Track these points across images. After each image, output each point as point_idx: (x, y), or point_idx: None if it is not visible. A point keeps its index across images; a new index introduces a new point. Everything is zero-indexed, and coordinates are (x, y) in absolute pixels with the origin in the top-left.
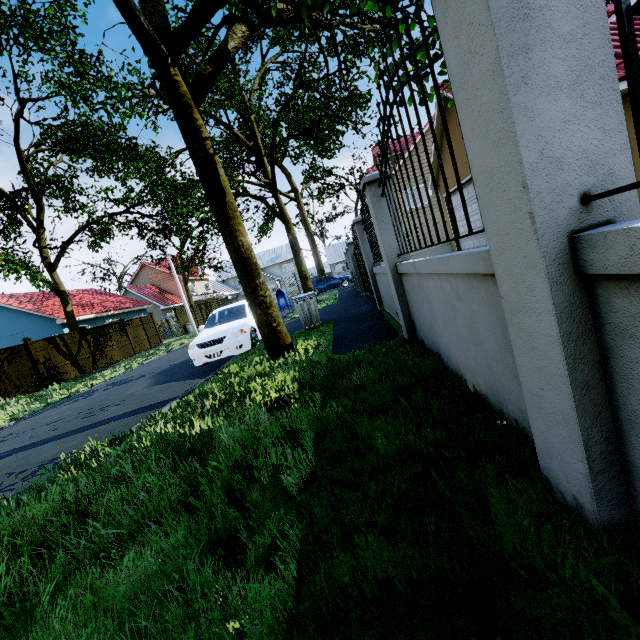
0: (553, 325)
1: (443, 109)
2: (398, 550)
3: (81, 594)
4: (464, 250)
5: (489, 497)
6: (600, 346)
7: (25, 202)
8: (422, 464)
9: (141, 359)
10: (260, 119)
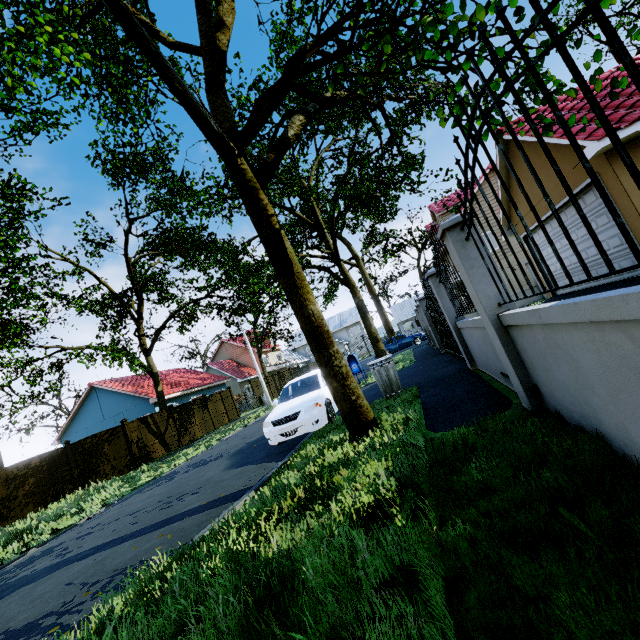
0: None
1: (589, 90)
2: None
3: None
4: (559, 291)
5: None
6: None
7: (130, 299)
8: None
9: (220, 435)
10: (319, 199)
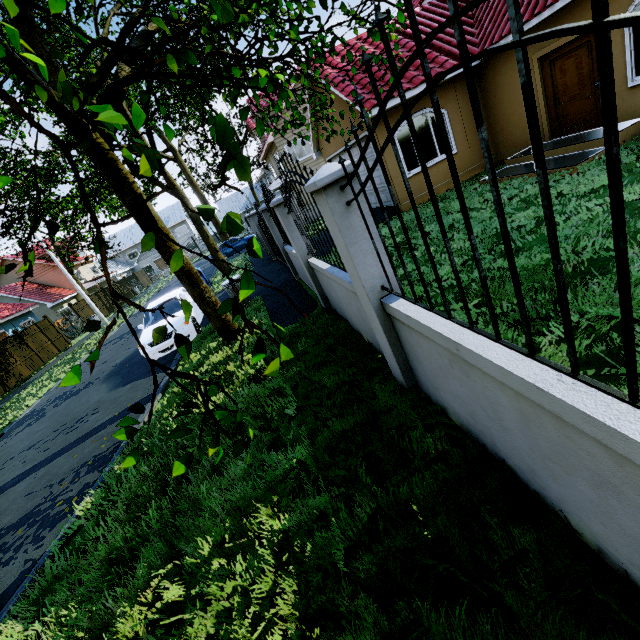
0: (381, 328)
1: None
2: (345, 419)
3: (211, 488)
4: None
5: (376, 390)
6: (396, 332)
7: None
8: (348, 386)
9: (63, 367)
10: None
